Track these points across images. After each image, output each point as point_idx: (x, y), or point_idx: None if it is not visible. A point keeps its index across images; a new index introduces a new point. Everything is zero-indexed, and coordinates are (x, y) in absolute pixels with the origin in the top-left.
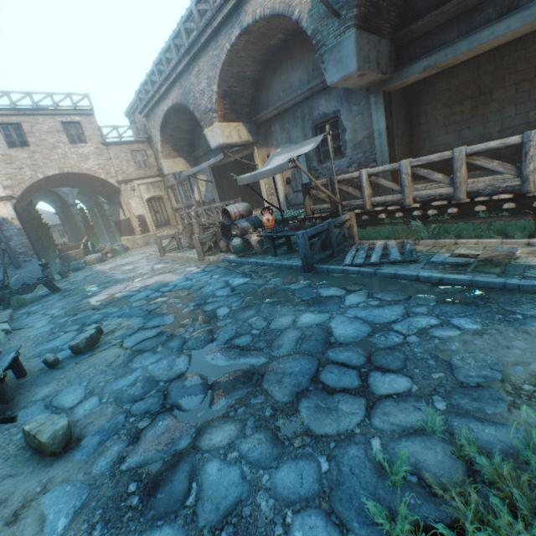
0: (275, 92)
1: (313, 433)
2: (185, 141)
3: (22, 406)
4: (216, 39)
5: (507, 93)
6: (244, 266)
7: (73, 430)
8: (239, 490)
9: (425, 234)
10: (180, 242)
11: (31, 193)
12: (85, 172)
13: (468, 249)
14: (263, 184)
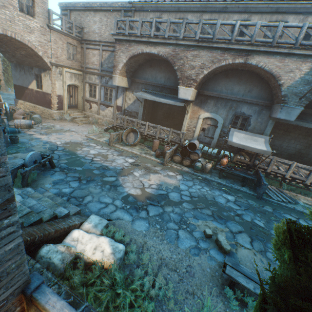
0: (221, 86)
1: None
2: (133, 69)
3: None
4: (223, 52)
5: (294, 135)
6: (212, 183)
7: None
8: None
9: (285, 188)
10: (121, 138)
11: None
12: (27, 43)
13: (303, 200)
14: (186, 123)
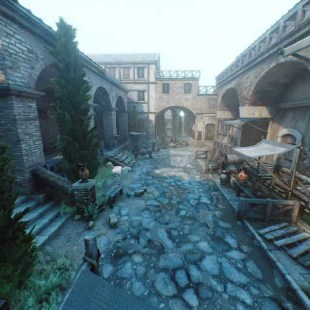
0: (298, 93)
1: (153, 283)
2: (234, 103)
3: (116, 204)
4: (262, 64)
5: None
6: (216, 192)
7: (118, 223)
8: (127, 275)
9: None
10: (206, 155)
11: (163, 110)
12: (184, 106)
13: None
14: None
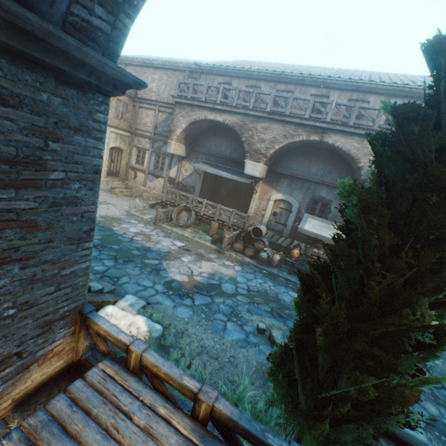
0: (296, 164)
1: None
2: (194, 135)
3: None
4: (297, 127)
5: None
6: (278, 278)
7: None
8: None
9: None
10: (170, 216)
11: None
12: None
13: None
14: (254, 205)
